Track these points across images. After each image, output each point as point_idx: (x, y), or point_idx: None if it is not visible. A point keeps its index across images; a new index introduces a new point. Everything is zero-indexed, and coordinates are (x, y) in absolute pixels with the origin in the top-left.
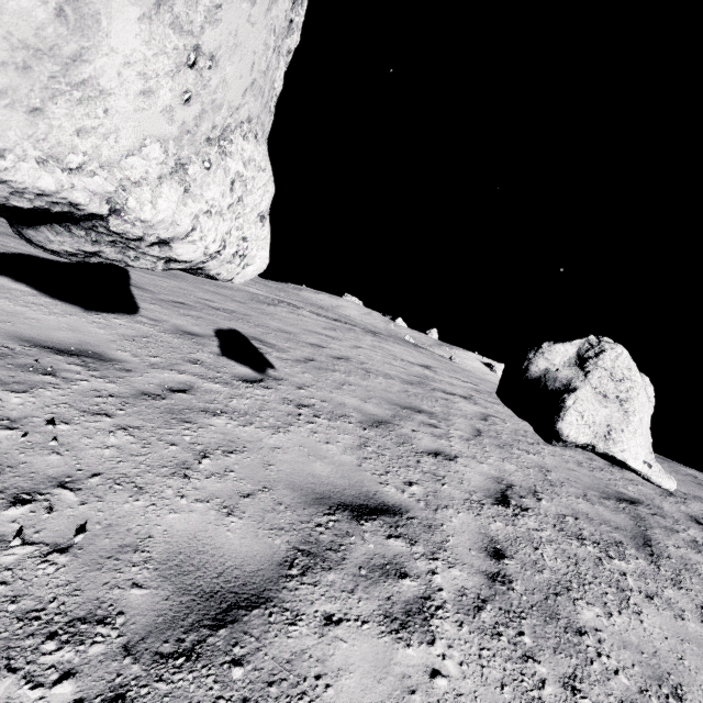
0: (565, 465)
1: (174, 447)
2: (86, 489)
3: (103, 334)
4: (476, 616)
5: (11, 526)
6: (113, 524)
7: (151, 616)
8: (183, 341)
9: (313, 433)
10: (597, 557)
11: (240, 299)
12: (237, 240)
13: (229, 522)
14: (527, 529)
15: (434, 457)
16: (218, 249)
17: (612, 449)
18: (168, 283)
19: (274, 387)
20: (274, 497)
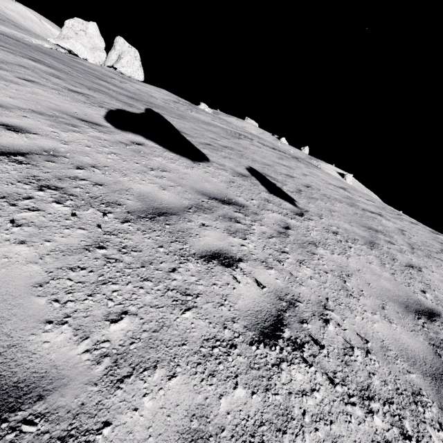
0: None
1: (328, 275)
2: (334, 309)
3: (218, 182)
4: None
5: (339, 338)
6: (365, 333)
7: (430, 390)
8: (247, 182)
9: (358, 256)
10: None
11: (223, 135)
12: None
13: (395, 327)
14: None
15: (413, 269)
16: None
17: None
18: (186, 125)
19: (311, 218)
20: (391, 308)
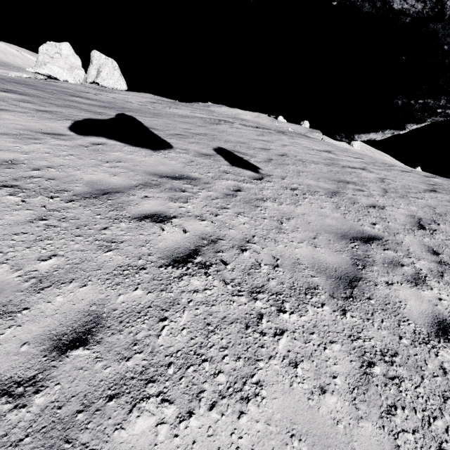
0: (441, 203)
1: (266, 220)
2: (257, 242)
3: (176, 164)
4: (442, 279)
5: (251, 259)
6: (281, 255)
7: (328, 286)
8: (208, 160)
9: (311, 204)
10: None
11: (200, 124)
12: None
13: (318, 250)
14: (441, 240)
15: (374, 208)
16: None
17: None
18: (159, 122)
19: (271, 180)
20: (324, 237)
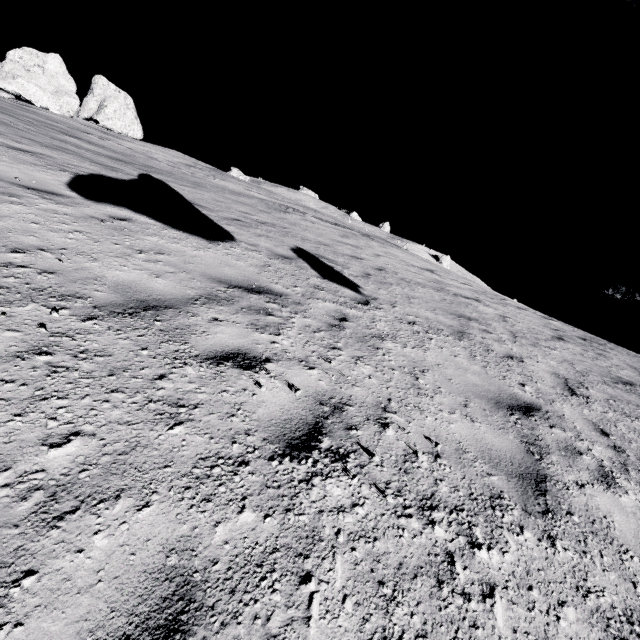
0: (576, 357)
1: (395, 372)
2: (397, 411)
3: (246, 267)
4: (629, 475)
5: (401, 443)
6: (436, 435)
7: (514, 492)
8: (290, 266)
9: (441, 348)
10: None
11: (262, 208)
12: None
13: (478, 427)
14: (601, 413)
15: (512, 360)
16: None
17: None
18: (204, 196)
19: (380, 307)
20: (477, 405)
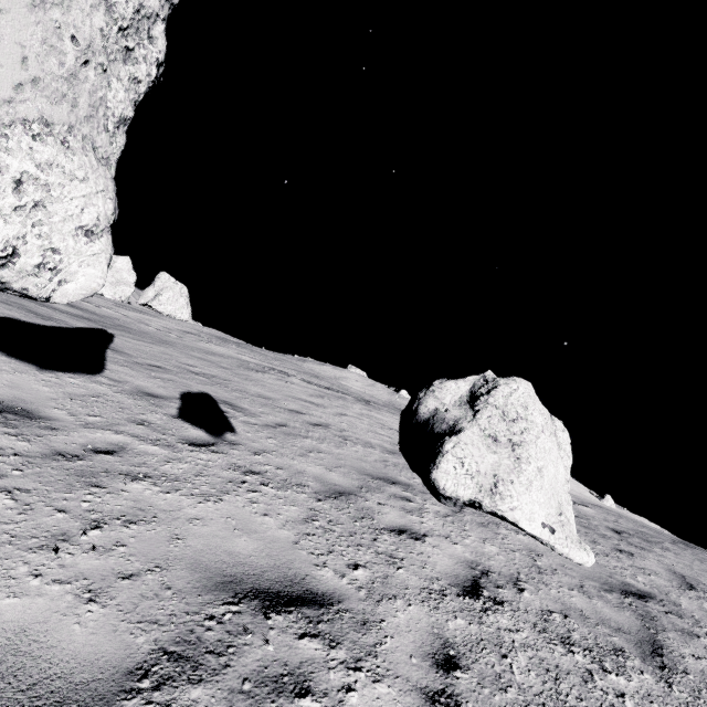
0: None
1: (61, 514)
2: None
3: (47, 392)
4: None
5: None
6: None
7: None
8: (139, 401)
9: (252, 503)
10: (586, 670)
11: (226, 365)
12: (42, 249)
13: (84, 611)
14: (497, 629)
15: (396, 535)
16: (0, 254)
17: (500, 507)
18: (153, 349)
19: (225, 451)
20: (164, 578)
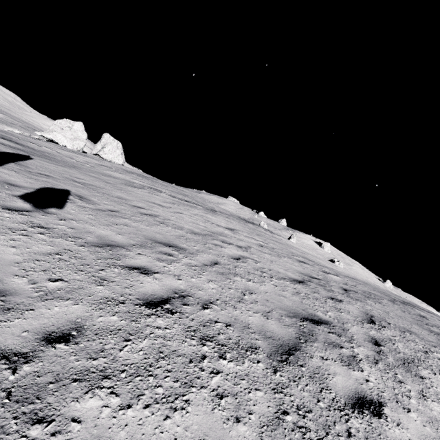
0: (279, 292)
1: None
2: None
3: None
4: None
5: None
6: None
7: None
8: None
9: (10, 240)
10: (202, 355)
11: (112, 182)
12: None
13: None
14: (145, 326)
15: (128, 270)
16: None
17: None
18: (57, 168)
19: (33, 215)
20: None
